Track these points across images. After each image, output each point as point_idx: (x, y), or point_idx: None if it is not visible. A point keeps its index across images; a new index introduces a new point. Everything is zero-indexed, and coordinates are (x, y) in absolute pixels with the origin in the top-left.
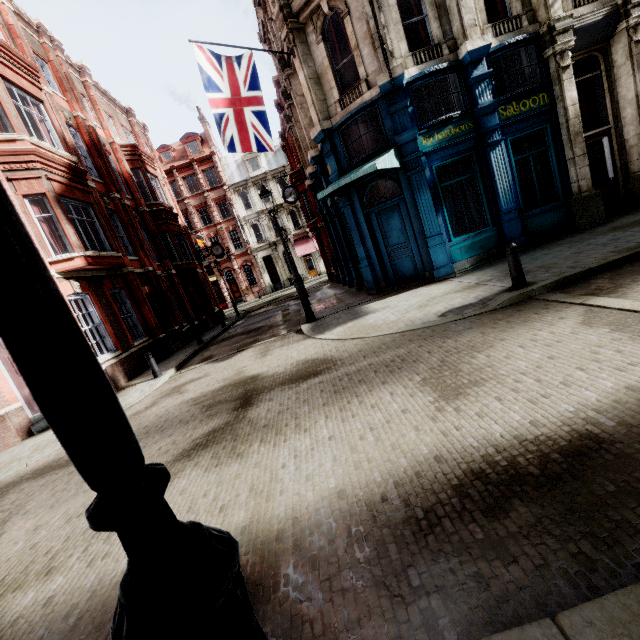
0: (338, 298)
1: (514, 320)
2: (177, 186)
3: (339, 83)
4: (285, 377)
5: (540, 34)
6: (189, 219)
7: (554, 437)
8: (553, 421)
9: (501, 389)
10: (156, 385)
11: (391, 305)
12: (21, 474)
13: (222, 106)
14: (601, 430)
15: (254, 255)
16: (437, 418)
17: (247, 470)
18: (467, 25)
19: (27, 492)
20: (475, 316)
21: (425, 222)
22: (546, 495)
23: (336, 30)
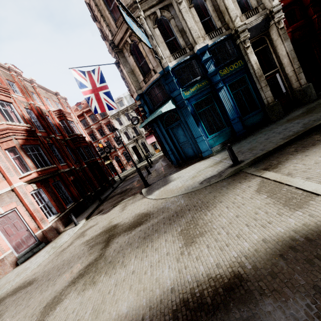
0: (162, 169)
1: (229, 187)
2: (86, 120)
3: (142, 72)
4: (127, 226)
5: (232, 34)
6: (94, 135)
7: (223, 276)
8: (226, 264)
9: (210, 239)
10: (75, 230)
11: (181, 176)
12: (8, 292)
13: (88, 94)
14: (244, 271)
15: (127, 147)
16: (179, 259)
17: (94, 294)
18: (195, 37)
19: (6, 305)
20: (215, 183)
21: (193, 131)
22: (209, 319)
23: (136, 49)
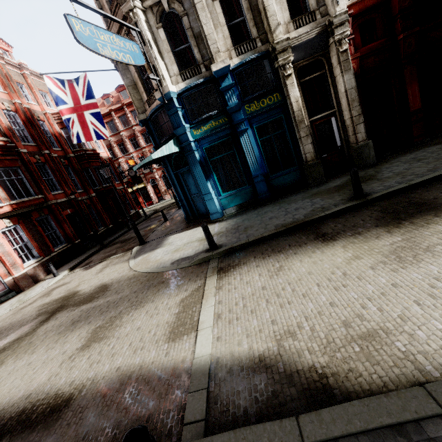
0: (178, 219)
1: (178, 282)
2: (115, 123)
3: (147, 88)
4: (81, 299)
5: (270, 51)
6: (124, 145)
7: (63, 396)
8: (77, 383)
9: (99, 349)
10: (50, 283)
11: (173, 242)
12: None
13: (68, 113)
14: (76, 397)
15: None
16: (62, 363)
17: None
18: (213, 52)
19: None
20: (179, 269)
21: (201, 185)
22: (17, 435)
23: None
